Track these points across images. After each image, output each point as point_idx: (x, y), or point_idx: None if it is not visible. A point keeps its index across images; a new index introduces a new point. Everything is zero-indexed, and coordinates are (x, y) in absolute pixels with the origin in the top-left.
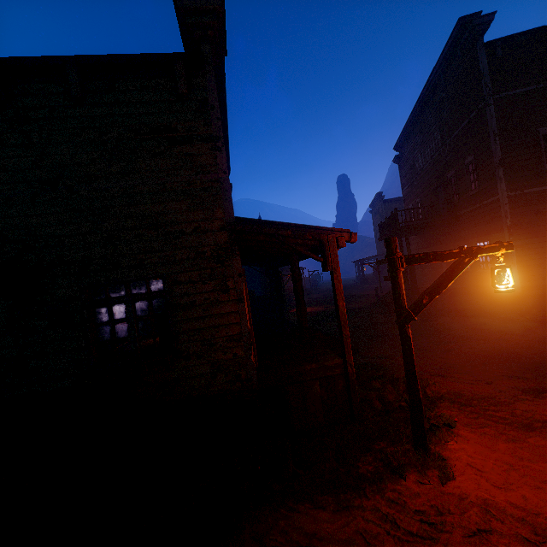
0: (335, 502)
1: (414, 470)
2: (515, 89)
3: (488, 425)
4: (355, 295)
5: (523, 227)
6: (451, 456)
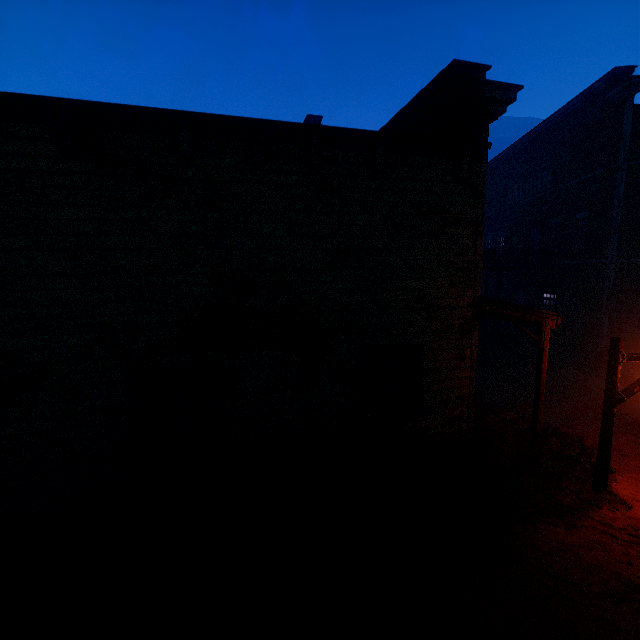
0: (563, 523)
1: (601, 502)
2: None
3: (630, 471)
4: None
5: (621, 293)
6: (619, 493)
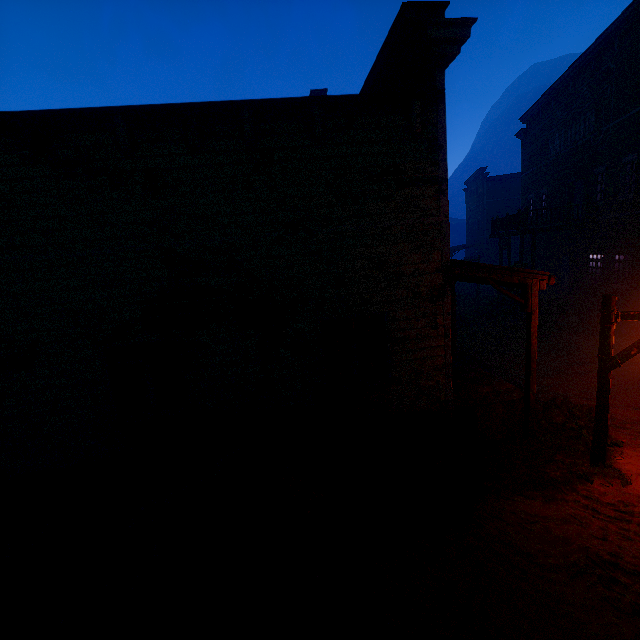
0: (541, 495)
1: (595, 477)
2: None
3: None
4: None
5: None
6: (622, 468)
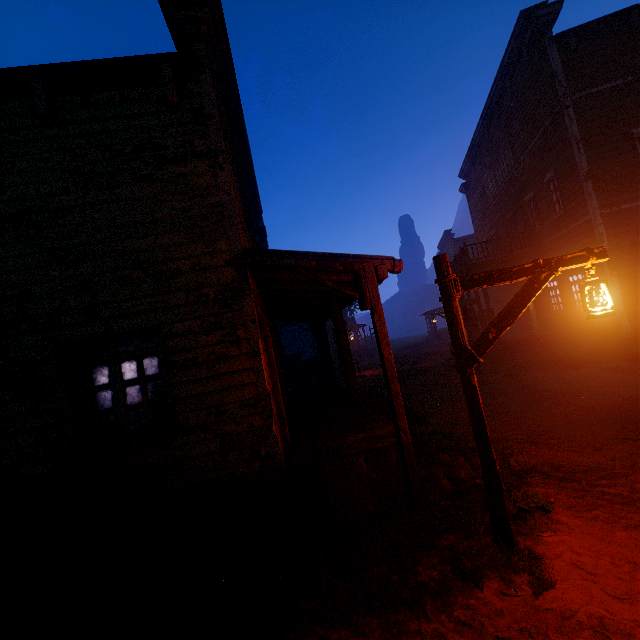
0: (382, 626)
1: (496, 575)
2: (598, 86)
3: (599, 506)
4: (426, 353)
5: (625, 251)
6: (548, 553)
